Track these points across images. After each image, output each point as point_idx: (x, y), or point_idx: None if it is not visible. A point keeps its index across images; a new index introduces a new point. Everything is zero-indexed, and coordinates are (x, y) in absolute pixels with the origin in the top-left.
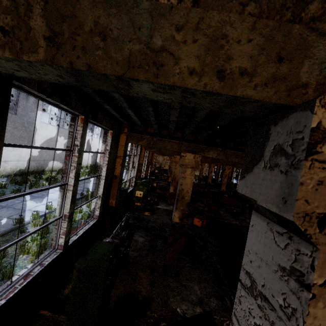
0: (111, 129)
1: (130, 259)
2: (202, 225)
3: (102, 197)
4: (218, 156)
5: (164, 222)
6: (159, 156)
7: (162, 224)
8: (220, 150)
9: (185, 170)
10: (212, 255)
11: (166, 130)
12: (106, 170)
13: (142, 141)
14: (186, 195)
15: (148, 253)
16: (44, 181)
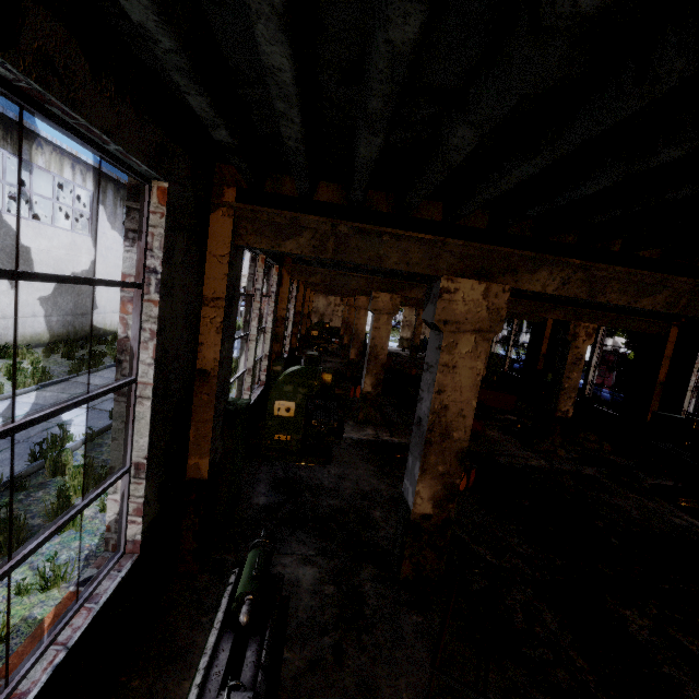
0: (157, 172)
1: (279, 695)
2: (468, 485)
3: (148, 468)
4: (563, 286)
5: (364, 487)
6: (316, 296)
7: (359, 496)
8: (577, 264)
9: (454, 340)
10: (539, 608)
11: (386, 193)
12: (154, 361)
13: (295, 238)
14: (457, 425)
15: (342, 643)
16: (2, 378)
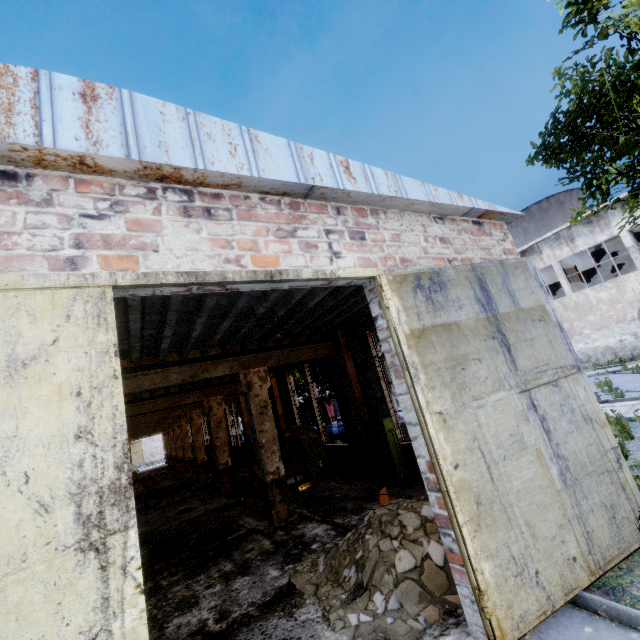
0: None
1: None
2: None
3: None
4: None
5: None
6: None
7: None
8: None
9: None
10: None
11: None
12: None
13: None
14: None
15: None
16: None
